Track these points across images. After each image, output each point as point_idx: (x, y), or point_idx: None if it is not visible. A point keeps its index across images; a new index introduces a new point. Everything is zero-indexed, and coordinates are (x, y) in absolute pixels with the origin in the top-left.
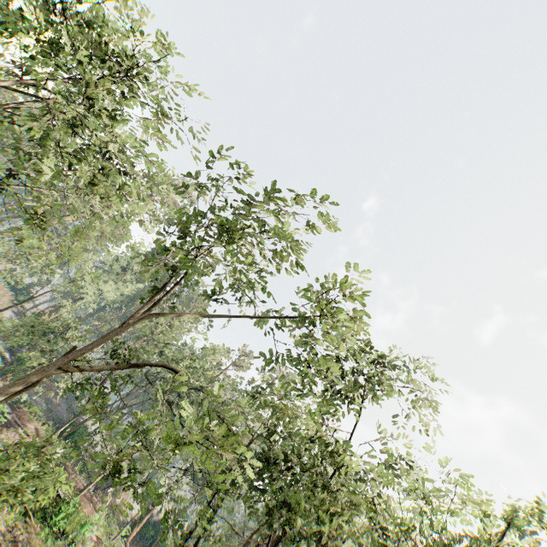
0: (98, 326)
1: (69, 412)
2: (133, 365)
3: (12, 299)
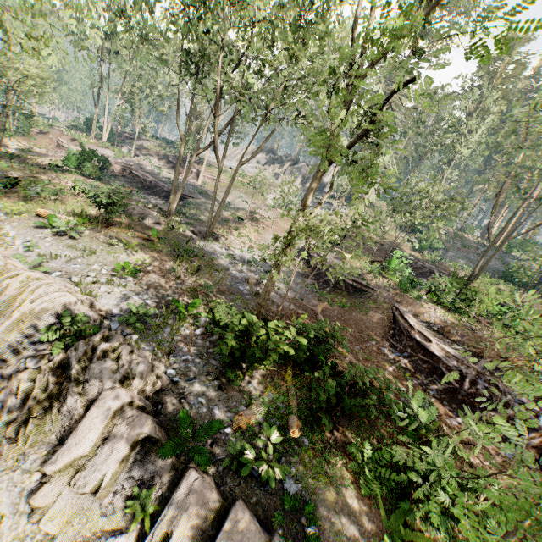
0: (482, 190)
1: (503, 265)
2: (373, 120)
3: None
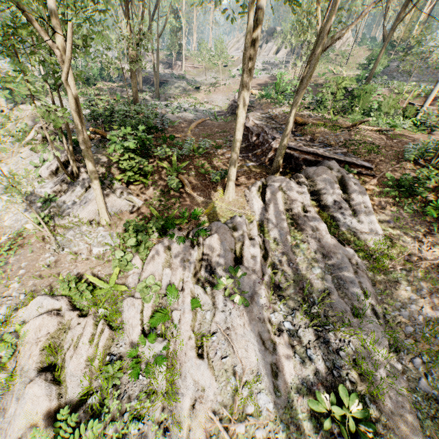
0: None
1: None
2: None
3: (366, 50)
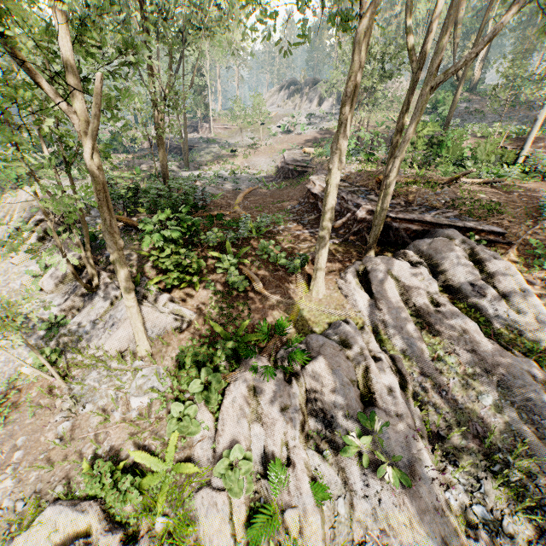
0: None
1: None
2: (140, 5)
3: None
